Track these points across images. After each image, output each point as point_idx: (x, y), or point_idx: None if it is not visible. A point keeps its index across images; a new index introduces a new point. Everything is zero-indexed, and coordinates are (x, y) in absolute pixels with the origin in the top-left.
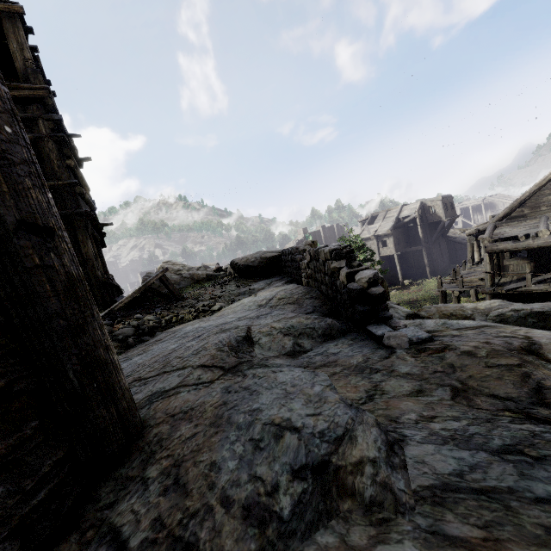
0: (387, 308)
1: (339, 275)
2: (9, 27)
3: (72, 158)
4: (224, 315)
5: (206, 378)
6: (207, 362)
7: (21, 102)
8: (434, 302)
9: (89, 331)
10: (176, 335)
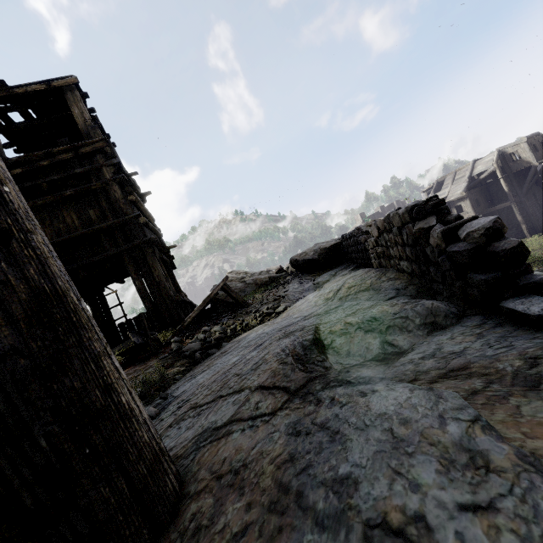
0: (530, 269)
1: (428, 239)
2: (70, 97)
3: (134, 194)
4: (288, 316)
5: (265, 407)
6: (266, 382)
7: (87, 157)
8: (542, 264)
9: (72, 367)
10: (239, 345)
